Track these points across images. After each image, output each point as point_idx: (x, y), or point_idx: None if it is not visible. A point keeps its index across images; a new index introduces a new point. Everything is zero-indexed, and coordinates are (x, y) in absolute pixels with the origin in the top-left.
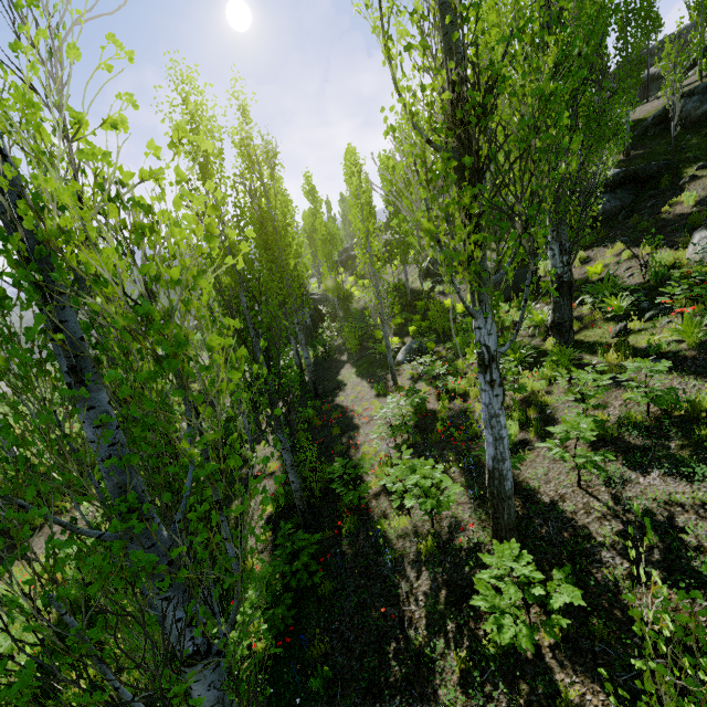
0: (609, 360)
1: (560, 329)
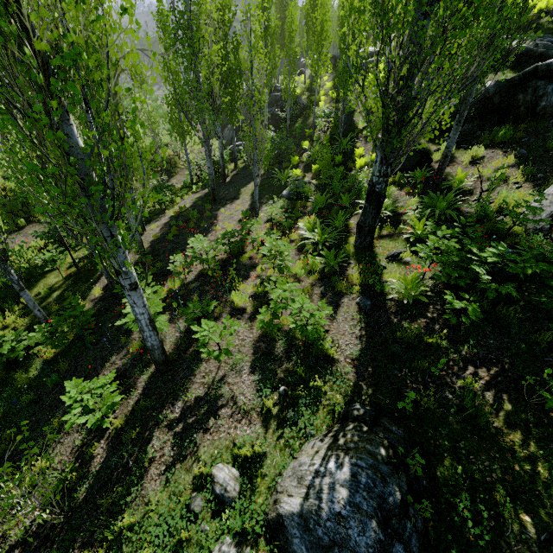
0: (353, 278)
1: (360, 231)
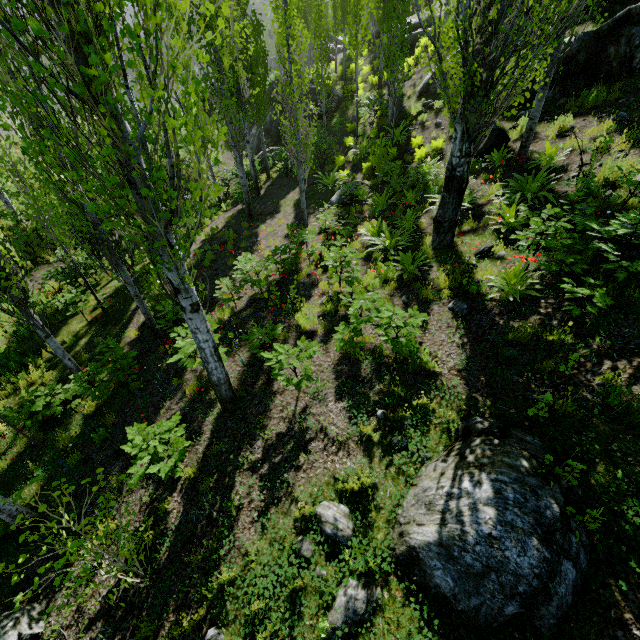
0: (439, 282)
1: (439, 228)
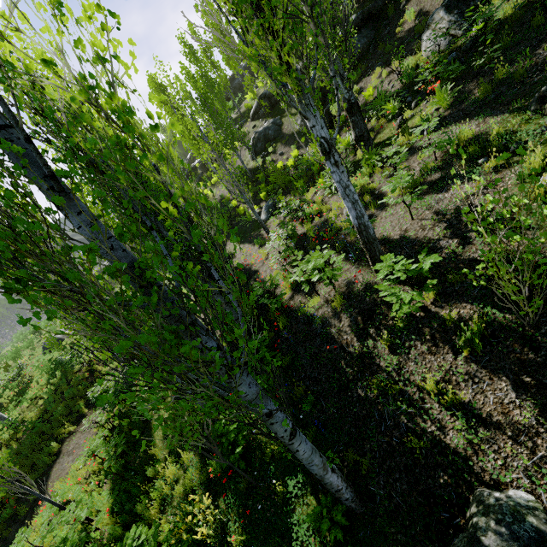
0: (401, 143)
1: (363, 140)
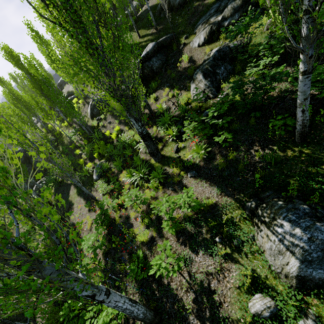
0: (175, 172)
1: (153, 154)
